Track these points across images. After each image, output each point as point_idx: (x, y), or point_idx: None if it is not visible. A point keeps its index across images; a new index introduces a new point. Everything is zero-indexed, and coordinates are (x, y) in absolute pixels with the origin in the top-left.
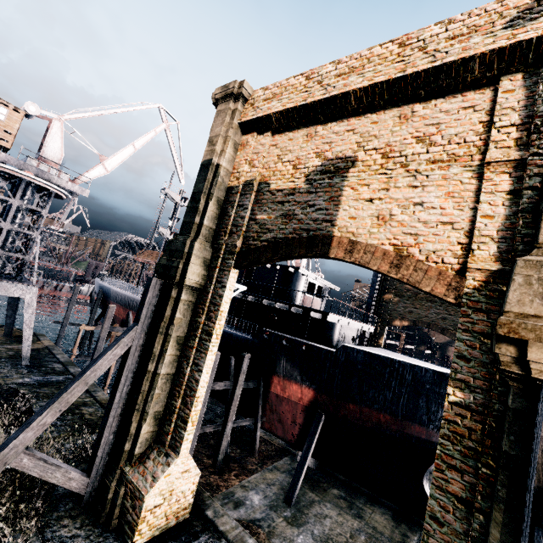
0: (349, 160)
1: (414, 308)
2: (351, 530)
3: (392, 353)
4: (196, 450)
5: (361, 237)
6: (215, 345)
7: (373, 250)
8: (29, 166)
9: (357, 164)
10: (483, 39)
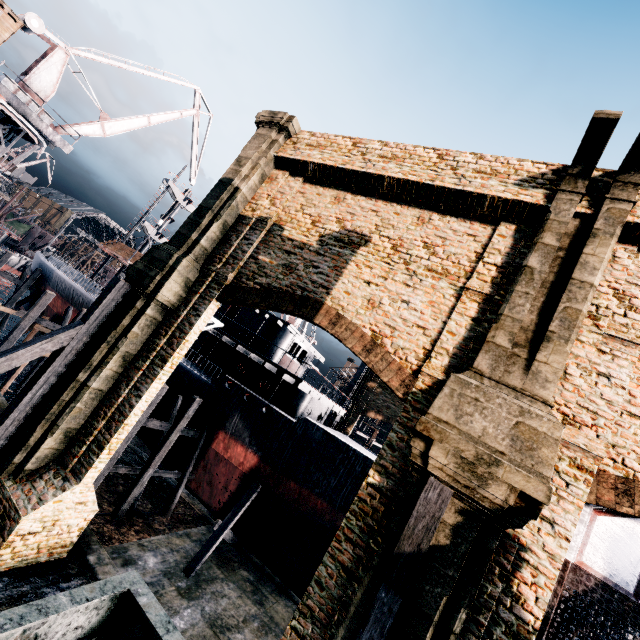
0: (364, 238)
1: (393, 404)
2: (246, 615)
3: (353, 442)
4: (97, 493)
5: (348, 314)
6: (167, 374)
7: (354, 329)
8: (3, 88)
9: (369, 244)
10: (498, 185)
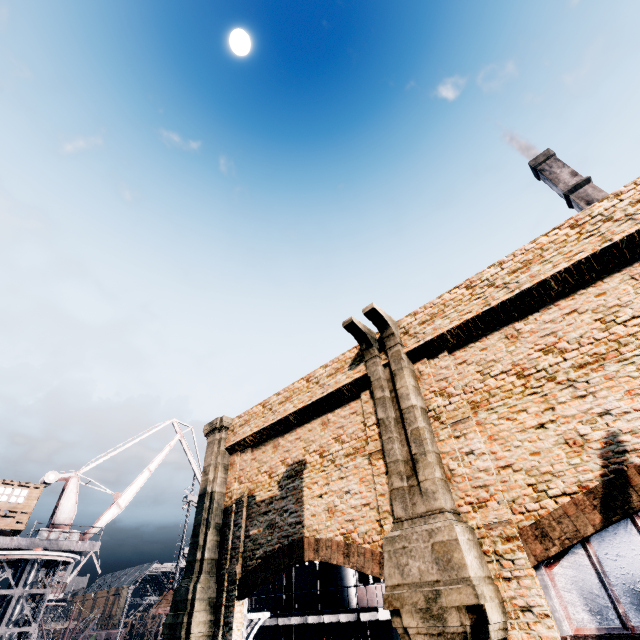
0: (302, 463)
1: None
2: None
3: None
4: None
5: (322, 533)
6: None
7: (330, 544)
8: (39, 541)
9: (307, 465)
10: (342, 376)
